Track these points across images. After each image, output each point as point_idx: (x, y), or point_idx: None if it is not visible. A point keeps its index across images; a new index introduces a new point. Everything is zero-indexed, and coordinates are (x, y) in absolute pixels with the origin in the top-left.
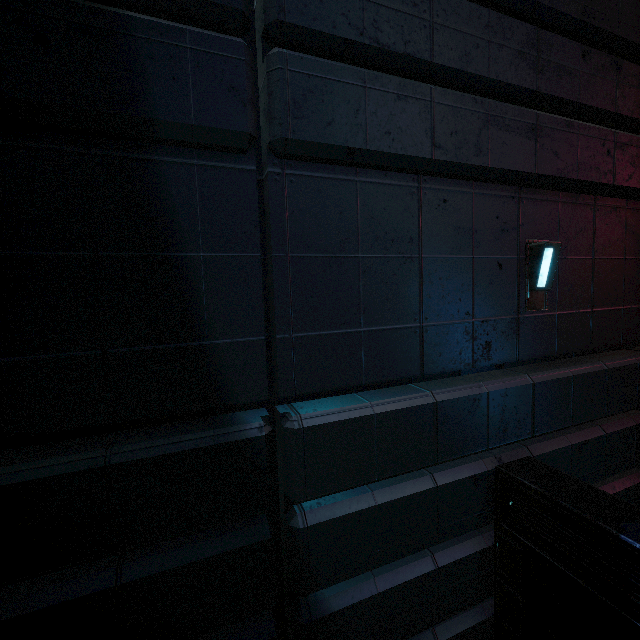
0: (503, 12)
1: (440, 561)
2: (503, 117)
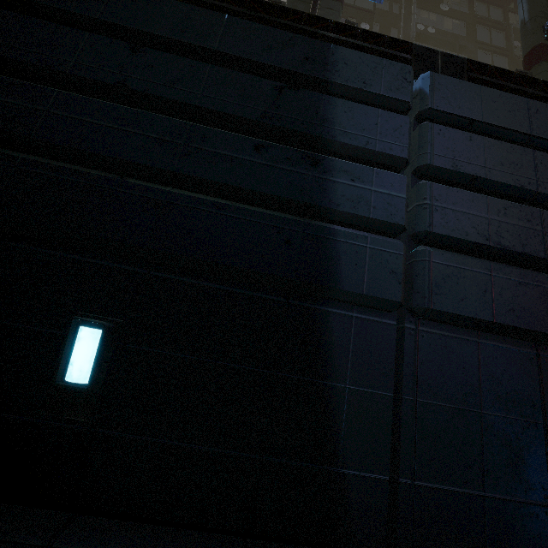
0: None
1: None
2: None
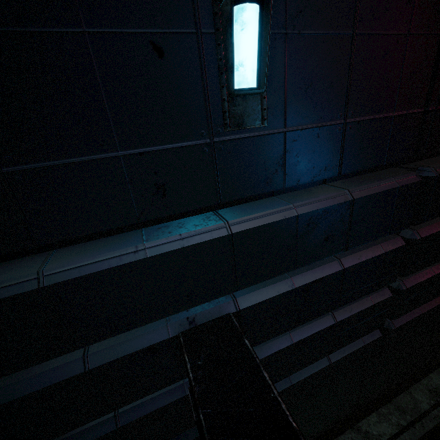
0: None
1: (124, 419)
2: None
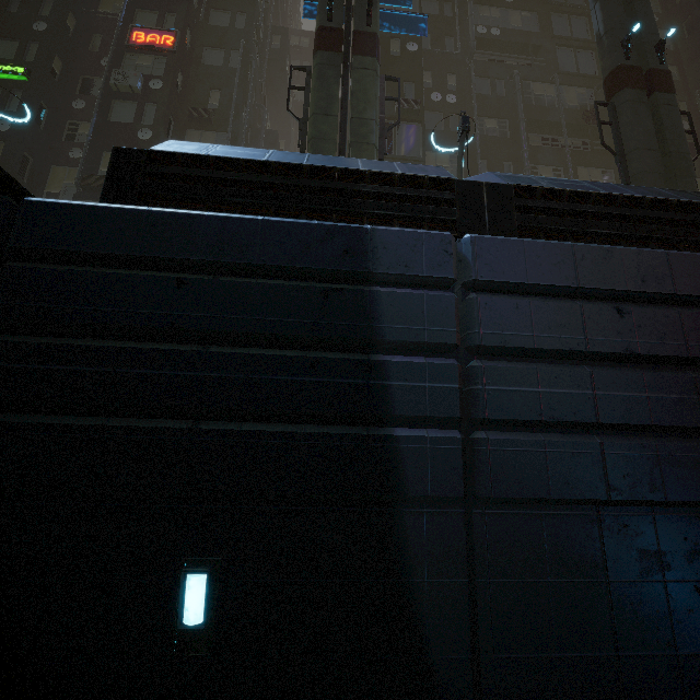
0: (656, 363)
1: None
2: (673, 455)
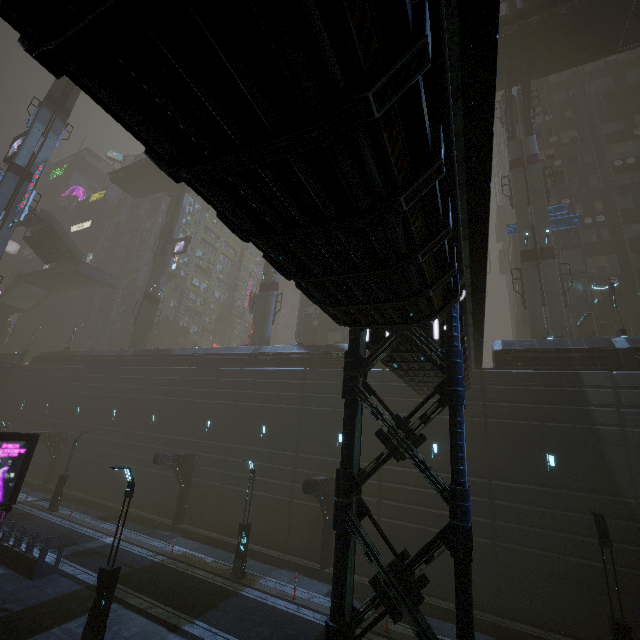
0: None
1: None
2: None
